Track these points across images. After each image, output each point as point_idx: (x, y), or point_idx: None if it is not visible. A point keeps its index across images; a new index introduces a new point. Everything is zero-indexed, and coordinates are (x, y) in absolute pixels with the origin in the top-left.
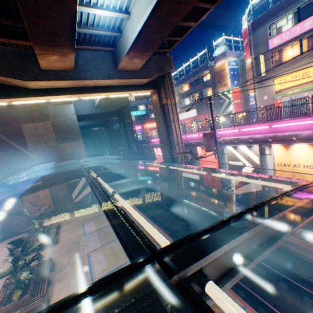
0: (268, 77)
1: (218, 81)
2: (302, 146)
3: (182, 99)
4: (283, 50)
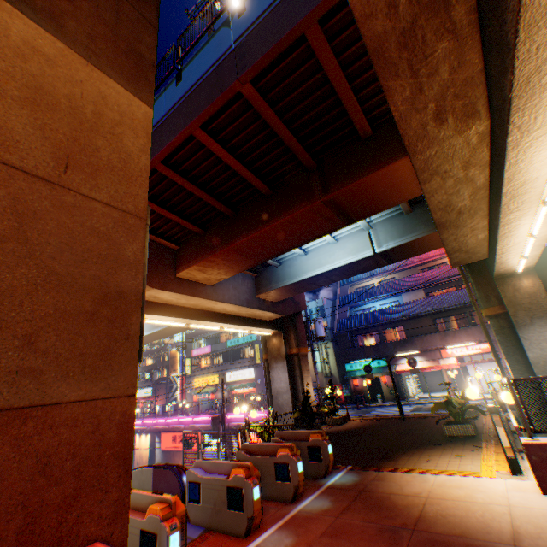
0: (192, 375)
1: (172, 365)
2: (145, 435)
3: (143, 372)
4: (201, 358)
